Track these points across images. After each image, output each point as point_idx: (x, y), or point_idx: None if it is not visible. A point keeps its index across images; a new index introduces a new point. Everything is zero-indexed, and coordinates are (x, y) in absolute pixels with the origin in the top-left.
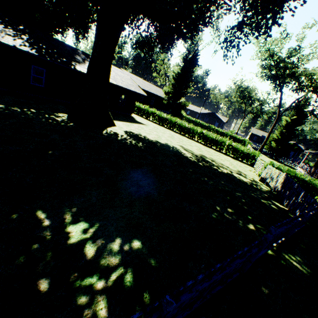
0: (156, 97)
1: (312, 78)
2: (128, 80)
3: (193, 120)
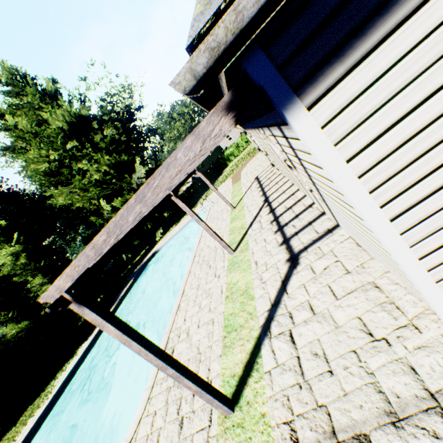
0: None
1: None
2: None
3: None
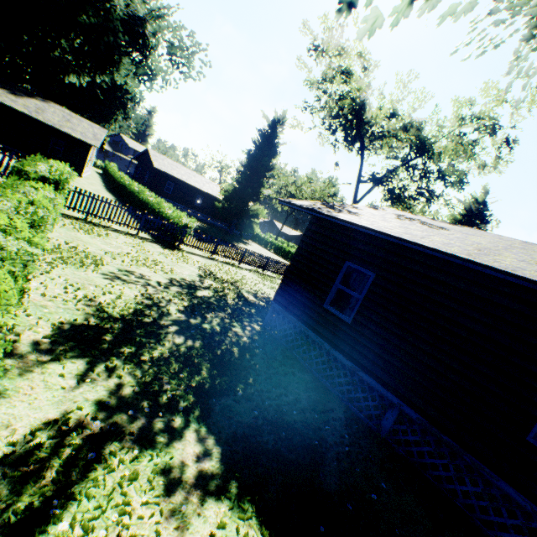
0: (208, 196)
1: (407, 122)
2: (86, 130)
3: (281, 247)
